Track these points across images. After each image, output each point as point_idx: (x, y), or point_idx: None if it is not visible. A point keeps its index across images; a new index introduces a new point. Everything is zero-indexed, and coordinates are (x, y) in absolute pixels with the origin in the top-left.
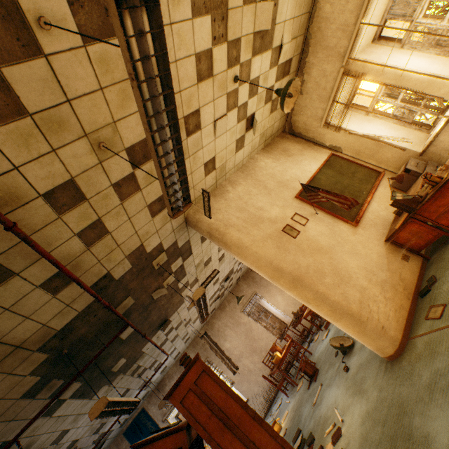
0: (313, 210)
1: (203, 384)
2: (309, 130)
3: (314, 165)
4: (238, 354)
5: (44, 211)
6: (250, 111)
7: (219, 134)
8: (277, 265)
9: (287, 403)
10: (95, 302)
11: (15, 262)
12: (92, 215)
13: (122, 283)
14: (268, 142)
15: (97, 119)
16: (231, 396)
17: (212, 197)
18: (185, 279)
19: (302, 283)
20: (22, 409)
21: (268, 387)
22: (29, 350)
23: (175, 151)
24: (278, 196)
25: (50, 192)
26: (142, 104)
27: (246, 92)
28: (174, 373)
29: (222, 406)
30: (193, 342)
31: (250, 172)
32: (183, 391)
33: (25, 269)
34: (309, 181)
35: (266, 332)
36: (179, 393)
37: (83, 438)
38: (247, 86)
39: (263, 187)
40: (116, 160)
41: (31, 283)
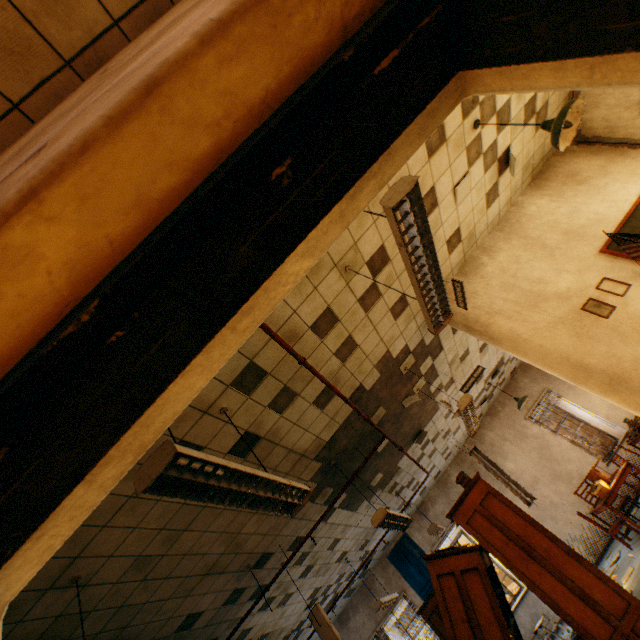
0: (639, 267)
1: (491, 507)
2: (616, 128)
3: (634, 188)
4: (529, 480)
5: (312, 340)
6: (502, 147)
7: (461, 198)
8: (578, 361)
9: (629, 557)
10: (351, 414)
11: (297, 385)
12: (344, 333)
13: (372, 394)
14: (537, 170)
15: (342, 248)
16: (530, 524)
17: (462, 277)
18: (437, 381)
19: (627, 384)
20: (306, 510)
21: (591, 532)
22: (308, 458)
23: (431, 274)
24: (566, 255)
25: (314, 323)
26: (408, 259)
27: (492, 130)
28: (436, 496)
29: (519, 534)
30: (456, 458)
31: (514, 228)
32: (467, 512)
33: (303, 390)
34: (625, 219)
35: (576, 450)
36: (462, 513)
37: (350, 551)
38: (492, 122)
39: (538, 247)
40: (358, 276)
41: (307, 401)
